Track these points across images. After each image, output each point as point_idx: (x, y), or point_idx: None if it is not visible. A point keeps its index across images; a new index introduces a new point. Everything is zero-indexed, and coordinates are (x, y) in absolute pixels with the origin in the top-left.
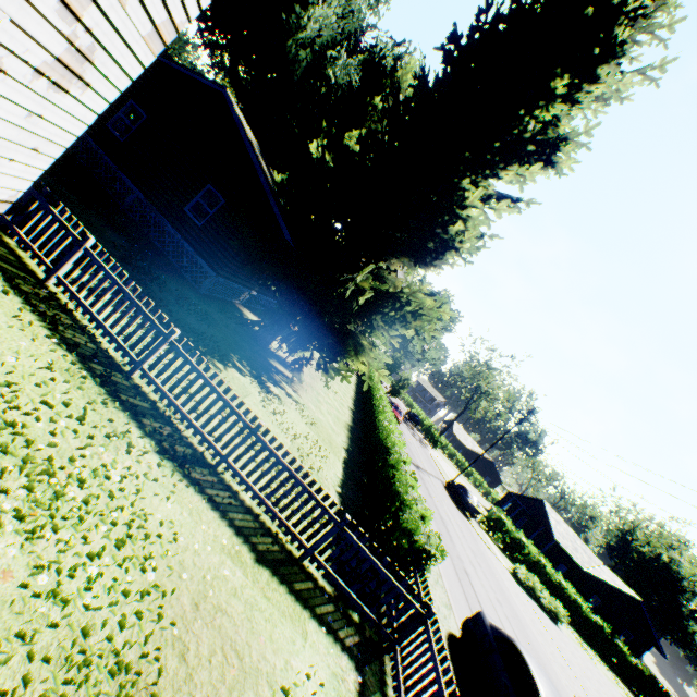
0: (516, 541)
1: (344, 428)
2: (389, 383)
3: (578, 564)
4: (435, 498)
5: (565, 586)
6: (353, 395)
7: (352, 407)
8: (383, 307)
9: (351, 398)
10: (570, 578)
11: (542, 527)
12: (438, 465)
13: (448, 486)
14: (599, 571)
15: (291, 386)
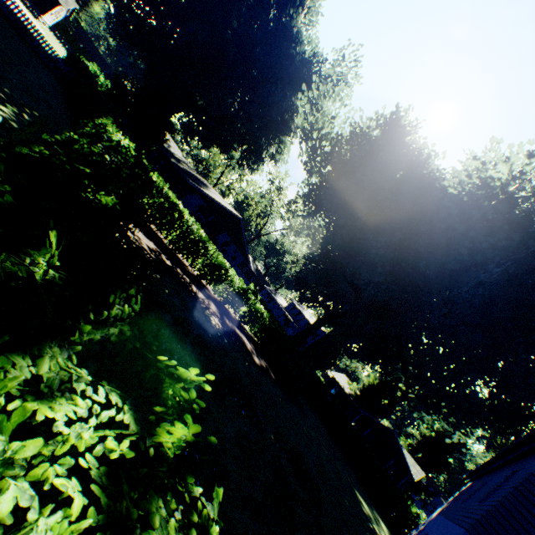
0: None
1: None
2: None
3: None
4: None
5: None
6: None
7: None
8: None
9: None
10: None
11: None
12: None
13: None
14: None
15: None
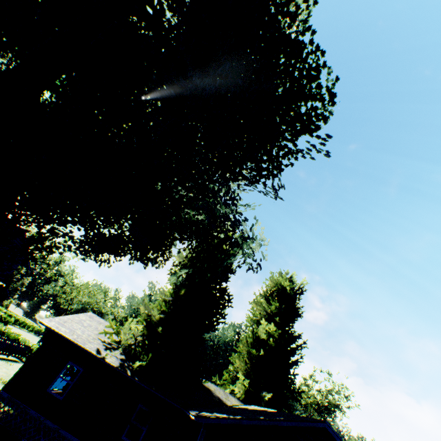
0: None
1: None
2: None
3: None
4: None
5: None
6: None
7: None
8: None
9: None
10: None
11: None
12: None
13: None
14: None
15: None
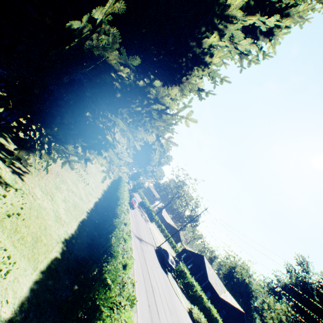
0: (190, 284)
1: (79, 216)
2: (126, 180)
3: (218, 293)
4: (149, 266)
5: (212, 309)
6: (106, 188)
7: (100, 196)
8: (131, 103)
9: (103, 189)
10: (212, 301)
11: (202, 271)
12: (153, 234)
13: (157, 250)
14: (226, 295)
15: (14, 166)
